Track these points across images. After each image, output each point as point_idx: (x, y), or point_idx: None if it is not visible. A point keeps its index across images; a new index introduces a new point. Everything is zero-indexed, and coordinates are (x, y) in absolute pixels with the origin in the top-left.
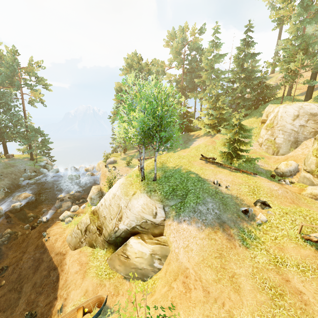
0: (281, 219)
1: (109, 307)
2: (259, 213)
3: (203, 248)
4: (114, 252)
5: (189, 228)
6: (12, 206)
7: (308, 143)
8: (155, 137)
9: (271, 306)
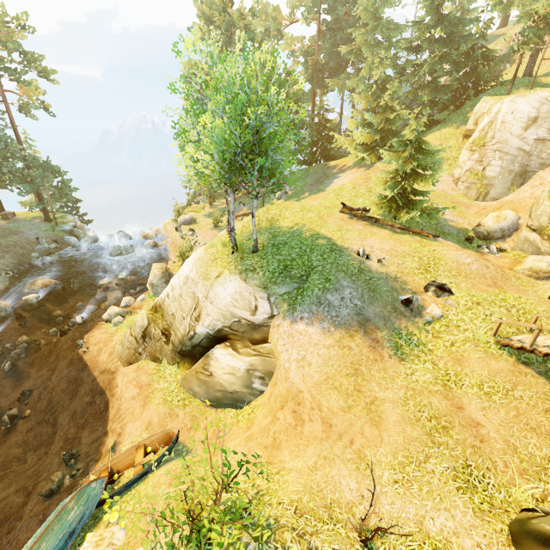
0: (467, 313)
1: (184, 445)
2: (431, 304)
3: (329, 362)
4: (190, 368)
5: (308, 331)
6: (23, 301)
7: (547, 175)
8: (249, 170)
9: (426, 444)
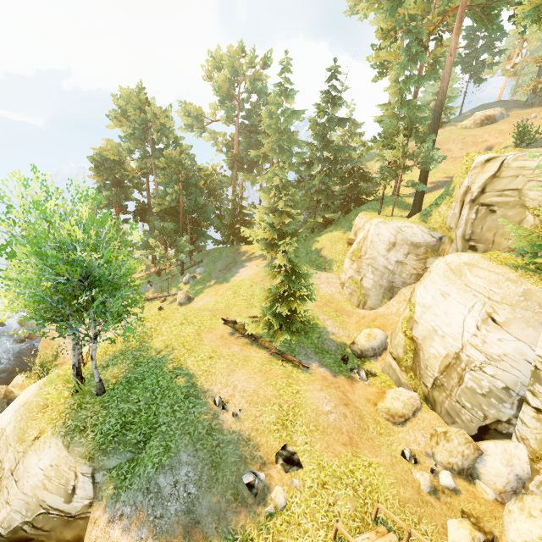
0: (310, 502)
1: None
2: (277, 484)
3: None
4: None
5: None
6: None
7: (408, 292)
8: (80, 315)
9: None
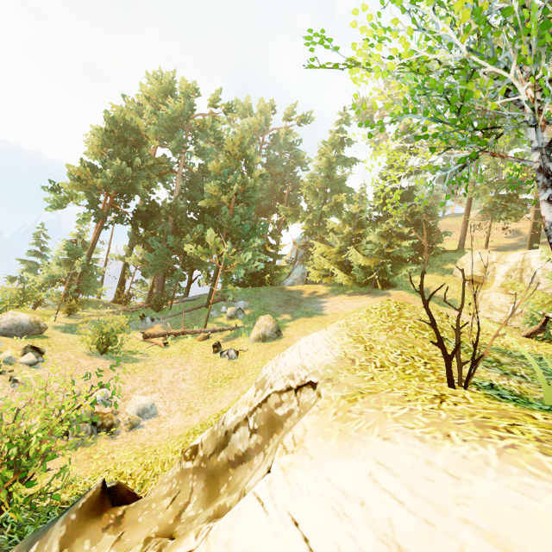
0: None
1: None
2: None
3: None
4: None
5: None
6: None
7: None
8: None
9: None
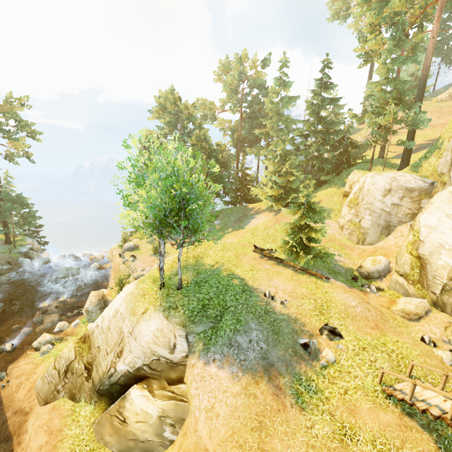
0: (355, 359)
1: None
2: (325, 347)
3: (236, 413)
4: (106, 408)
5: (218, 375)
6: None
7: (404, 229)
8: (177, 226)
9: None
